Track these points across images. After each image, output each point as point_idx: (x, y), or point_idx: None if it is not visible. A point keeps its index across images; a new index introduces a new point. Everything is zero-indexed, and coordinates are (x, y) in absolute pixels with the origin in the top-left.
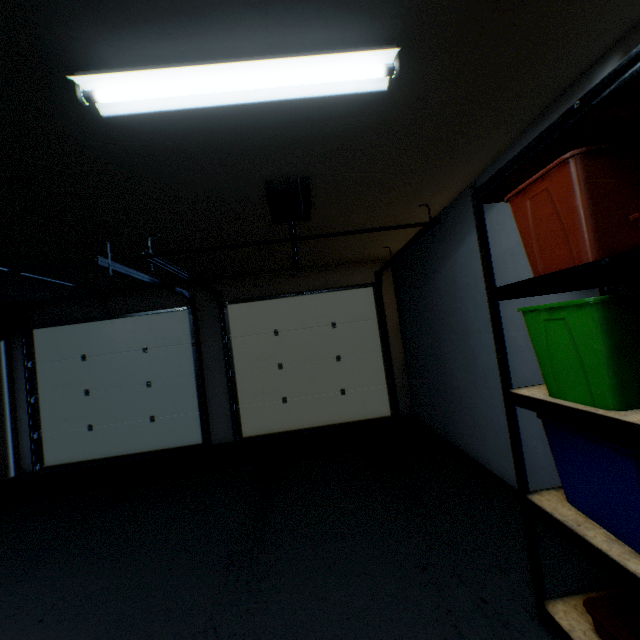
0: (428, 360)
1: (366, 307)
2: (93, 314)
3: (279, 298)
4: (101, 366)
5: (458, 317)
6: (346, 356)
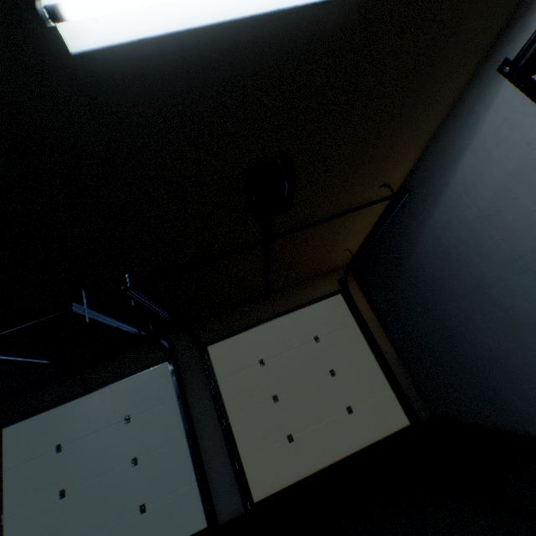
0: (433, 343)
1: (341, 313)
2: (69, 393)
3: (256, 326)
4: (78, 453)
5: (461, 278)
6: (339, 368)
